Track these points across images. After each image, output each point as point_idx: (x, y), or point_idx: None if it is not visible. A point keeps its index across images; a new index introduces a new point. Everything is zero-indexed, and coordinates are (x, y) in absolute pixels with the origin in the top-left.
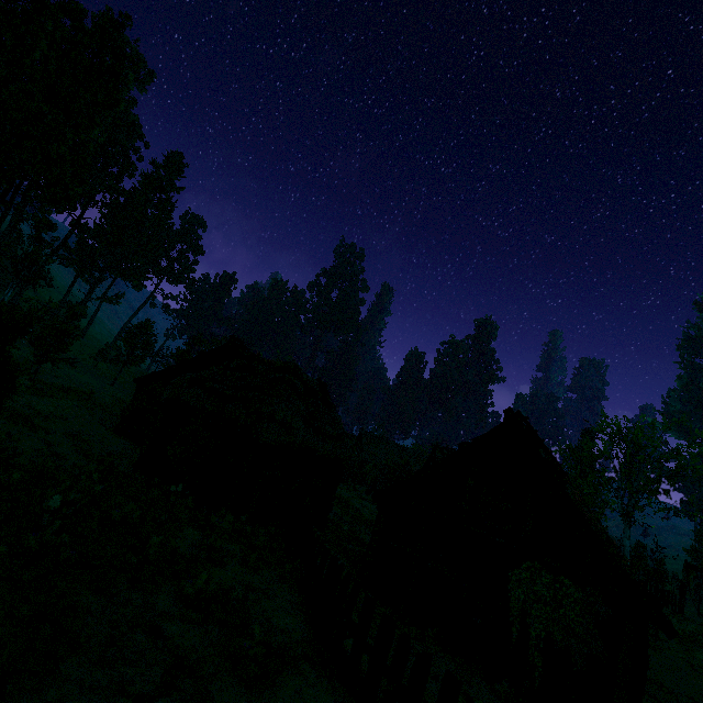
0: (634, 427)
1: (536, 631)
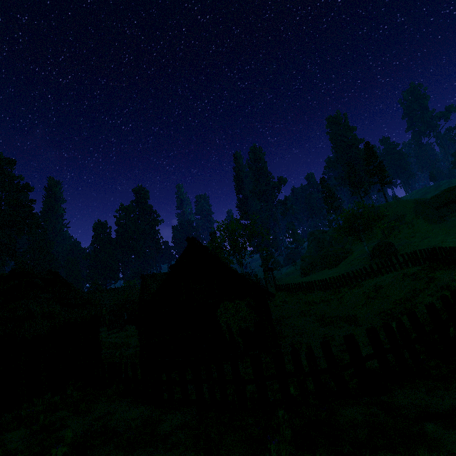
0: (230, 223)
1: (235, 329)
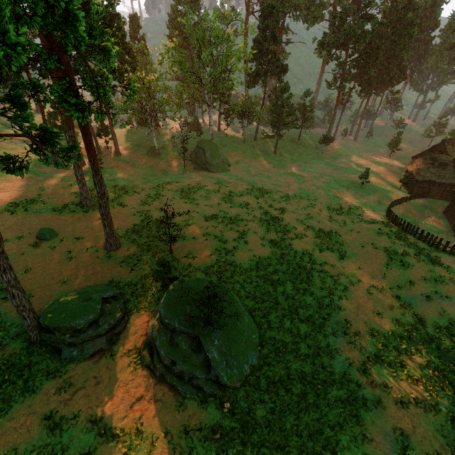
0: None
1: None
